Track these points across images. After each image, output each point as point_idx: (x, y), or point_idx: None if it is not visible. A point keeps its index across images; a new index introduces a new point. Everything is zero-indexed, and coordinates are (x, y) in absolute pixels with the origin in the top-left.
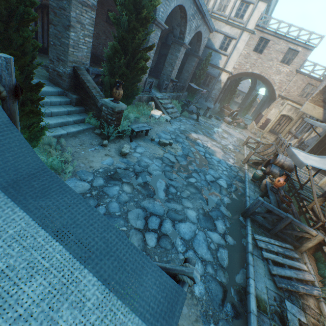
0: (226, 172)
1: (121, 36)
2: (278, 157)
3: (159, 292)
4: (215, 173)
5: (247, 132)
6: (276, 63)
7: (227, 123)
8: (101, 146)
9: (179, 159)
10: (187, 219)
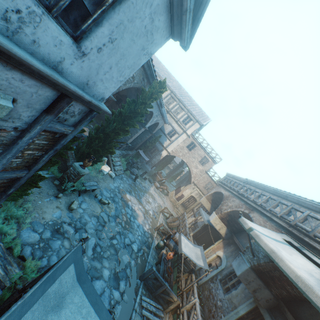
0: (141, 237)
1: (107, 133)
2: (176, 235)
3: (106, 316)
4: (132, 237)
5: (167, 198)
6: (197, 161)
7: (156, 187)
8: (55, 198)
9: (110, 219)
10: (102, 277)
